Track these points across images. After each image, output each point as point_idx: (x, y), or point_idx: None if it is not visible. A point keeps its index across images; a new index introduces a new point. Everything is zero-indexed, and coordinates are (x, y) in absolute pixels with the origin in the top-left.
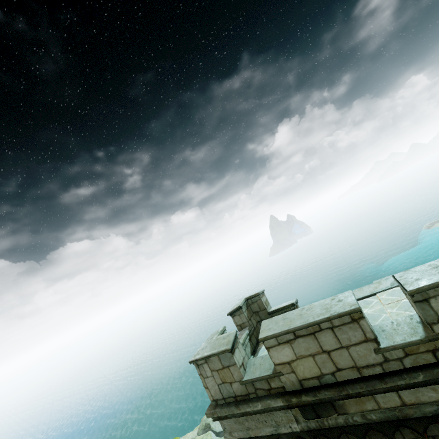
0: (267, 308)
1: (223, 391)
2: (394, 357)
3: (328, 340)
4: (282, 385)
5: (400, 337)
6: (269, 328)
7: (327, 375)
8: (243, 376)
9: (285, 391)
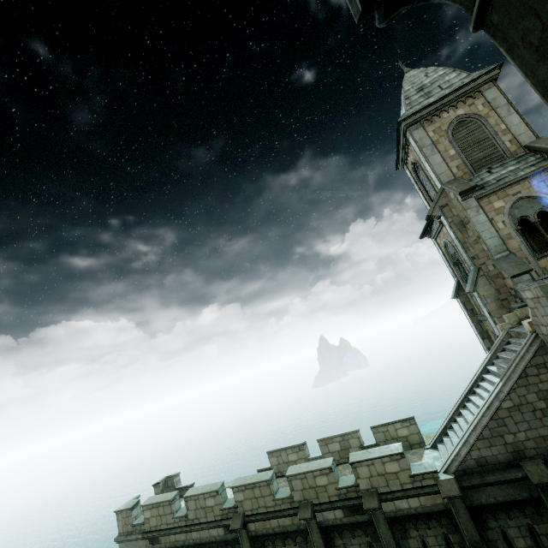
0: (177, 485)
1: (124, 528)
2: (177, 521)
3: (161, 511)
4: (145, 528)
5: (181, 514)
6: (147, 501)
7: (159, 526)
8: (133, 522)
9: (145, 531)
